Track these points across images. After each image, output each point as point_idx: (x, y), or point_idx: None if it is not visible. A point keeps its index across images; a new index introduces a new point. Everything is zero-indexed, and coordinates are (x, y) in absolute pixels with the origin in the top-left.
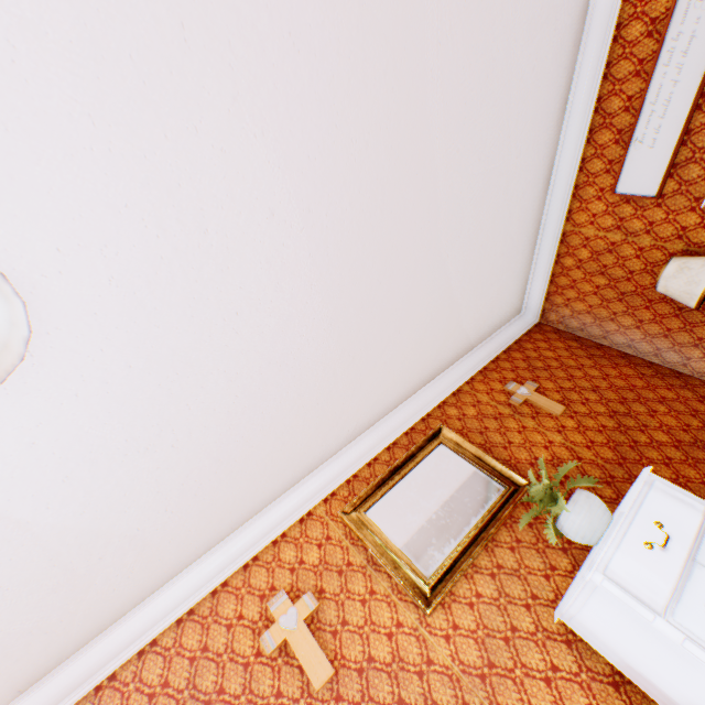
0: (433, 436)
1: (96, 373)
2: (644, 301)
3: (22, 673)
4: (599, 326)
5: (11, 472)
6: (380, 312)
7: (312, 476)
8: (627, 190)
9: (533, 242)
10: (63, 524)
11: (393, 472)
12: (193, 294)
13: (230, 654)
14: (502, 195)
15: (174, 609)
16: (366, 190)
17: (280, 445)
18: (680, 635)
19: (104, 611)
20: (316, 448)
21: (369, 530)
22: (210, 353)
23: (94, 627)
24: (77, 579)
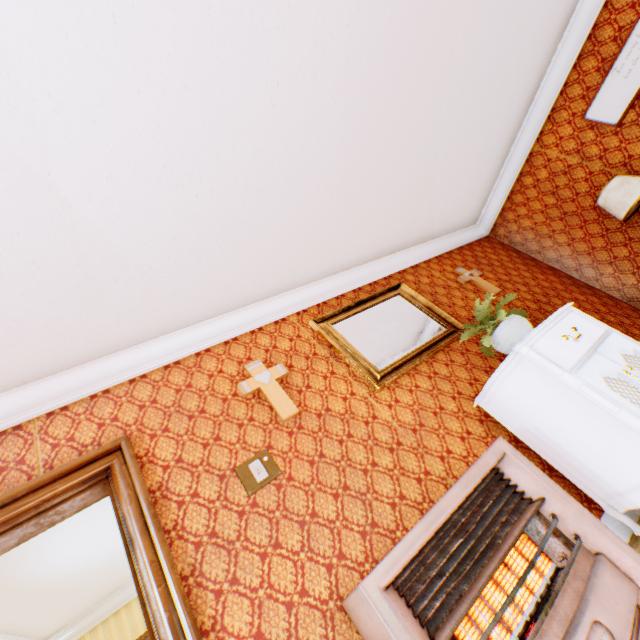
0: (393, 289)
1: (159, 78)
2: (581, 221)
3: (30, 365)
4: (538, 242)
5: (70, 143)
6: (380, 156)
7: (289, 293)
8: (595, 116)
9: (504, 158)
10: (96, 227)
11: (358, 304)
12: (251, 41)
13: (211, 392)
14: (497, 92)
15: (163, 357)
16: (404, 16)
17: (273, 248)
18: (579, 382)
19: (105, 339)
20: (298, 269)
21: (334, 336)
22: (248, 114)
23: (94, 350)
24: (93, 292)
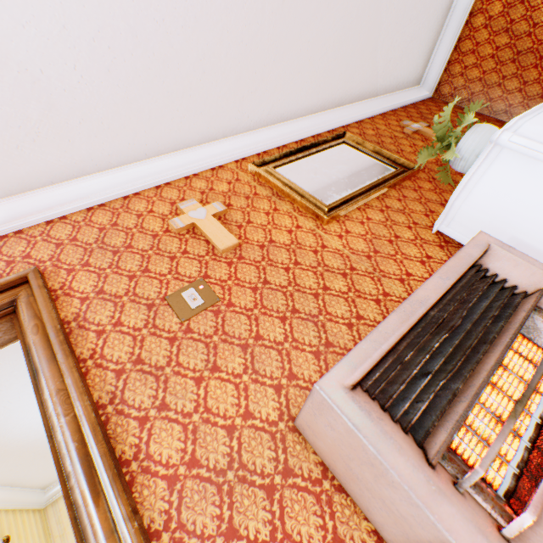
0: (337, 138)
1: None
2: (536, 59)
3: None
4: (486, 94)
5: None
6: None
7: (226, 140)
8: None
9: None
10: None
11: (300, 151)
12: None
13: (140, 230)
14: None
15: (85, 199)
16: None
17: (200, 73)
18: None
19: (7, 172)
20: (233, 110)
21: (276, 178)
22: None
23: None
24: None
